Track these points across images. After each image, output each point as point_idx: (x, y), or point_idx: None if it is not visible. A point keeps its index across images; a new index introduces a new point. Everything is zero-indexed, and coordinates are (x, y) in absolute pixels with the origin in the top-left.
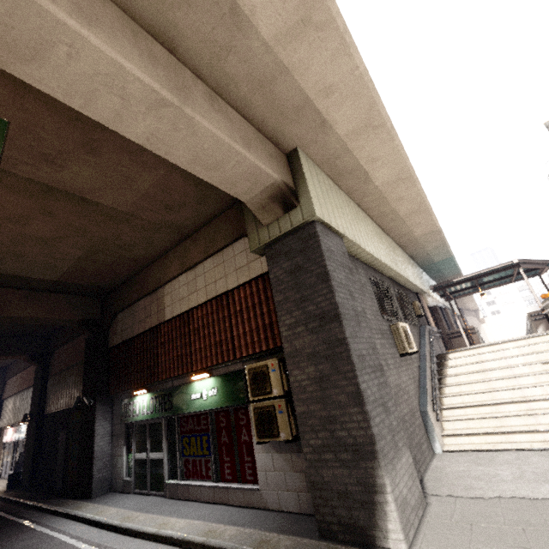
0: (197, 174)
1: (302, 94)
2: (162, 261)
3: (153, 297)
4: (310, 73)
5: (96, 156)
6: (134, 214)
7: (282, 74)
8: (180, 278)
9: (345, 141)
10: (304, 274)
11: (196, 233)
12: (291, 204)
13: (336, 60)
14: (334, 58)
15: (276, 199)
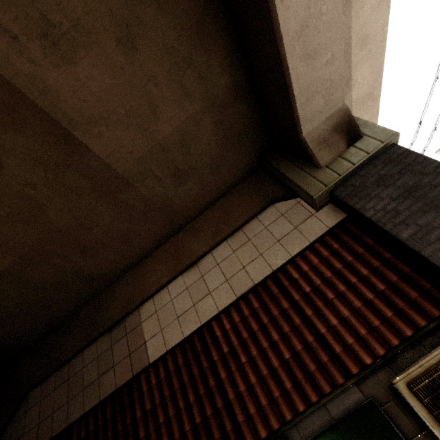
0: (290, 62)
1: (348, 38)
2: (134, 272)
3: (116, 332)
4: (362, 14)
5: (128, 53)
6: (130, 180)
7: (345, 4)
8: (171, 286)
9: (352, 108)
10: (431, 189)
11: (191, 222)
12: (356, 134)
13: (380, 8)
14: (379, 5)
15: (341, 129)
